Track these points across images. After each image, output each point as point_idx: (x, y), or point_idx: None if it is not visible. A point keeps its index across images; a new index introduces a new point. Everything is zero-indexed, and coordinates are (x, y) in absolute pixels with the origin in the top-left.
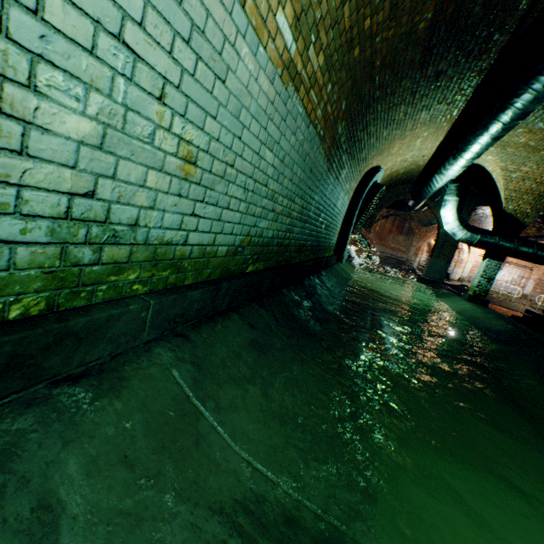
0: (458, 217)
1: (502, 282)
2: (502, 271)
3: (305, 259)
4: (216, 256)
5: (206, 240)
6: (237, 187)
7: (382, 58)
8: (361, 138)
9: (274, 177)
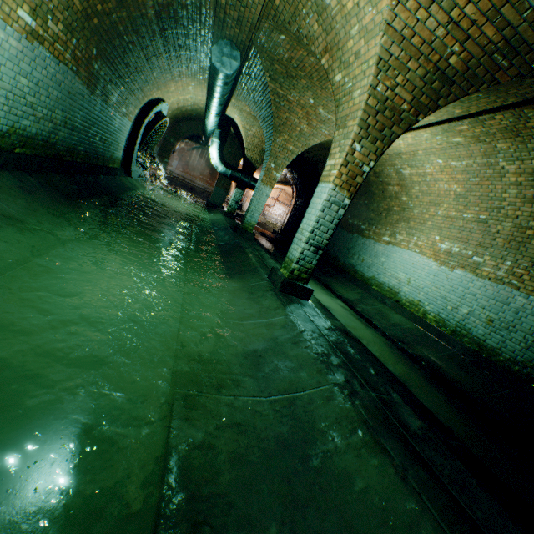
0: (220, 155)
1: (274, 215)
2: (275, 207)
3: (80, 161)
4: None
5: None
6: (1, 97)
7: (124, 26)
8: (128, 74)
9: (31, 94)
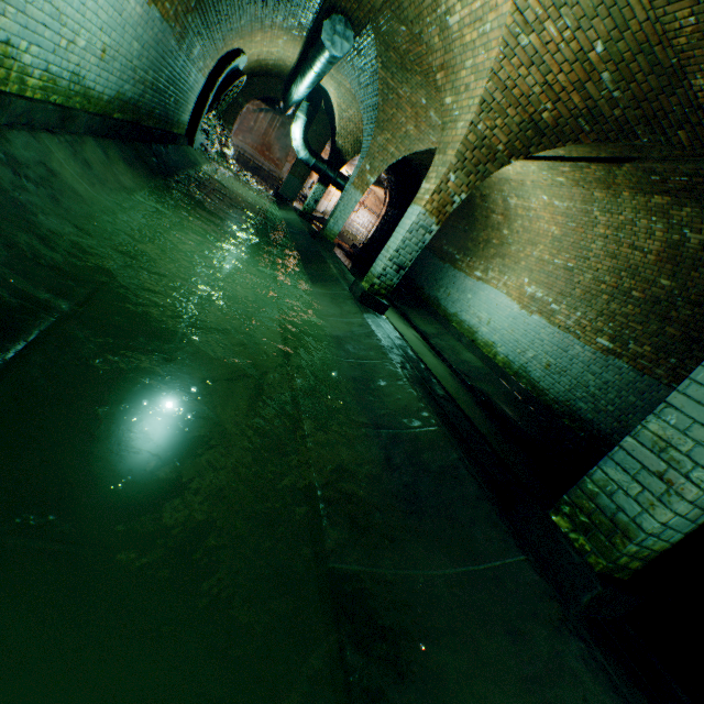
0: (304, 137)
1: (356, 224)
2: (359, 213)
3: (153, 127)
4: (103, 101)
5: (102, 91)
6: (119, 64)
7: None
8: (216, 23)
9: (137, 58)
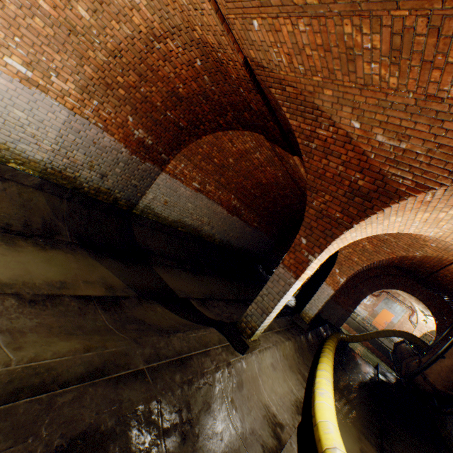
0: None
1: None
2: None
3: None
4: None
5: None
6: None
7: None
8: None
9: None
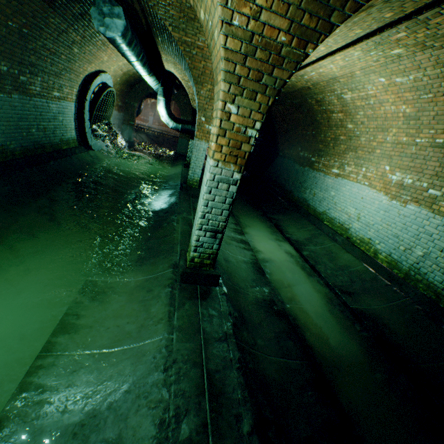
0: (168, 112)
1: None
2: None
3: (19, 157)
4: None
5: None
6: None
7: None
8: (41, 59)
9: None
